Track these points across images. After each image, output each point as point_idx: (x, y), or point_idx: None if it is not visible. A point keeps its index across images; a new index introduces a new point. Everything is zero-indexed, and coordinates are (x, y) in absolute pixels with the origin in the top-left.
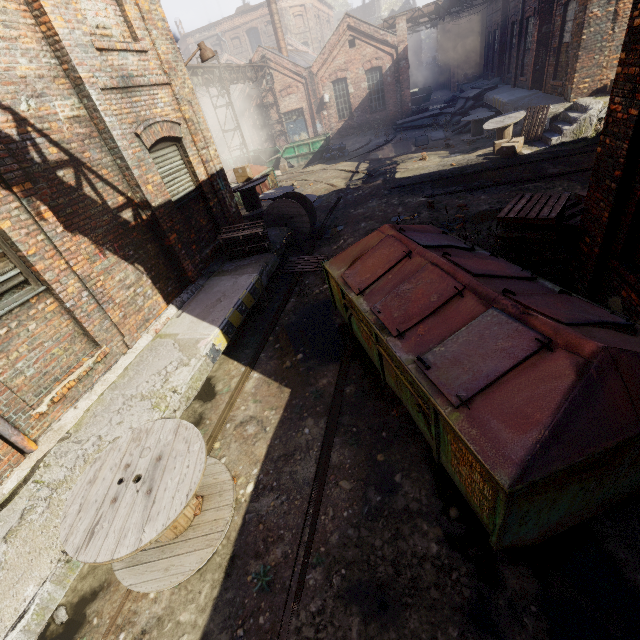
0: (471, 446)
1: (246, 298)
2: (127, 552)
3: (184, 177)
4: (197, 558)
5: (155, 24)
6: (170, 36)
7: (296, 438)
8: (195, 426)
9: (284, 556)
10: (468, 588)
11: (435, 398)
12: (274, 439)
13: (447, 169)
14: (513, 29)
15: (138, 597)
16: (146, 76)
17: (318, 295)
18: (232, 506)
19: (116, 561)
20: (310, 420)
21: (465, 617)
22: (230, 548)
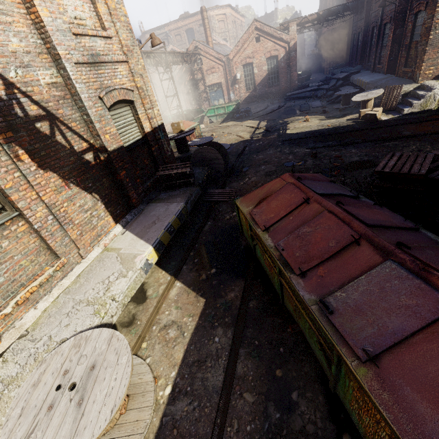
0: (384, 412)
1: (174, 222)
2: None
3: (134, 129)
4: None
5: (119, 18)
6: (130, 27)
7: (208, 345)
8: (128, 325)
9: None
10: None
11: (340, 346)
12: (190, 344)
13: (325, 128)
14: (373, 32)
15: None
16: (110, 55)
17: (228, 220)
18: (152, 408)
19: None
20: (220, 329)
21: None
22: None
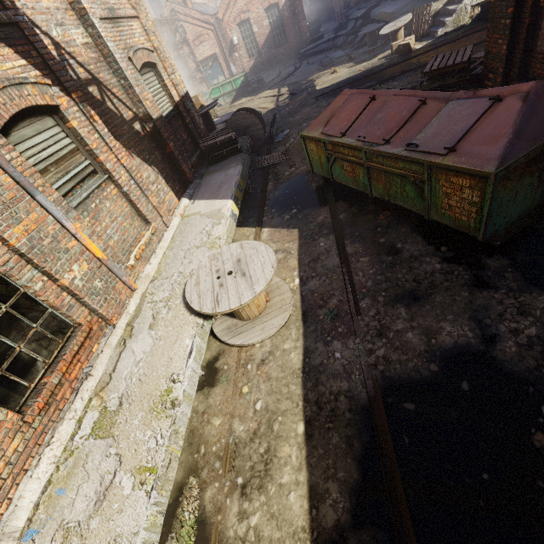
0: (463, 166)
1: (240, 181)
2: (249, 299)
3: (164, 98)
4: (280, 318)
5: None
6: None
7: (316, 250)
8: None
9: (339, 301)
10: (466, 275)
11: (428, 158)
12: (300, 255)
13: (358, 74)
14: None
15: (248, 349)
16: (122, 10)
17: (290, 175)
18: (290, 290)
19: (243, 306)
20: (321, 239)
21: (469, 287)
22: (299, 310)
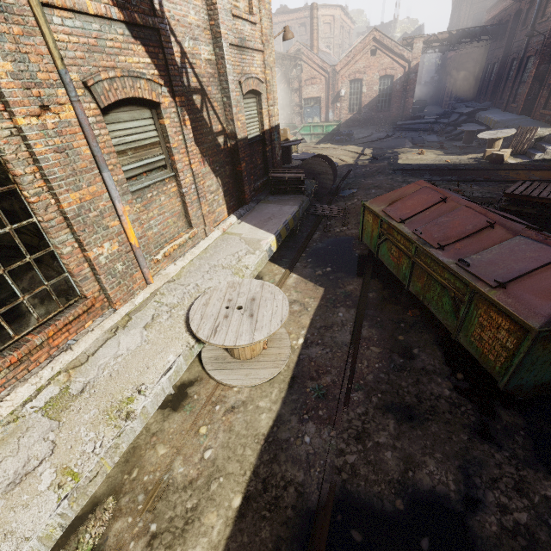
0: (507, 308)
1: (290, 221)
2: (245, 343)
3: (255, 123)
4: (268, 372)
5: (265, 5)
6: (270, 16)
7: (333, 318)
8: None
9: (332, 382)
10: (473, 416)
11: (475, 283)
12: (315, 316)
13: (443, 163)
14: (512, 64)
15: (225, 389)
16: (252, 42)
17: (339, 233)
18: (290, 348)
19: (237, 347)
20: (342, 309)
21: (472, 431)
22: (290, 372)
